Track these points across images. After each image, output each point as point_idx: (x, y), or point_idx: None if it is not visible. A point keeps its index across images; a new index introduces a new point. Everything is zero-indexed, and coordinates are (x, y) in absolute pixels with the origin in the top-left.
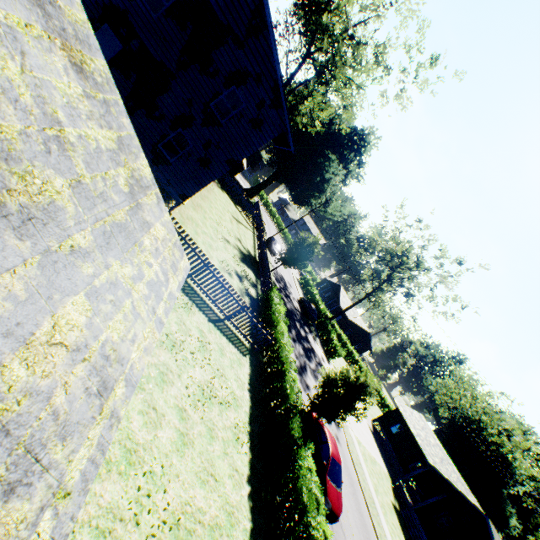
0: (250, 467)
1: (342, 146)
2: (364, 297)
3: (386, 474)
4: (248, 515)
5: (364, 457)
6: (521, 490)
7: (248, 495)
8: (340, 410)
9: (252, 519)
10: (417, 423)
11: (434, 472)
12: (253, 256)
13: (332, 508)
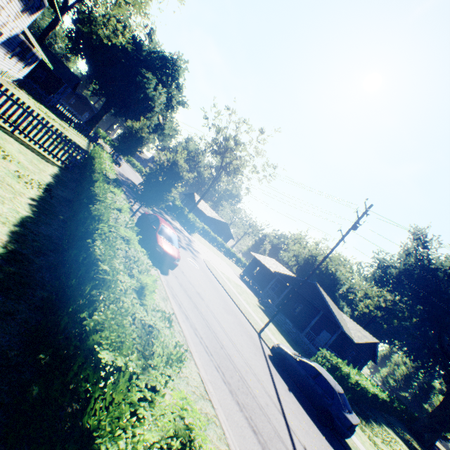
0: (40, 198)
1: (159, 72)
2: (210, 186)
3: (252, 295)
4: (26, 210)
5: (228, 279)
6: (344, 289)
7: (30, 204)
8: (163, 192)
9: (35, 215)
10: (269, 262)
11: (282, 277)
12: (85, 149)
13: (165, 251)
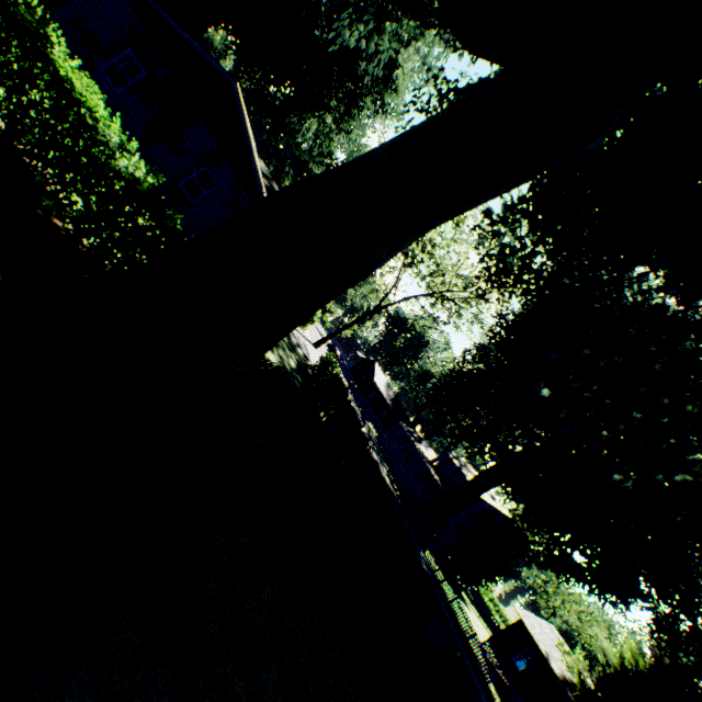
0: None
1: None
2: None
3: None
4: None
5: None
6: None
7: None
8: None
9: None
10: None
11: None
12: None
13: None
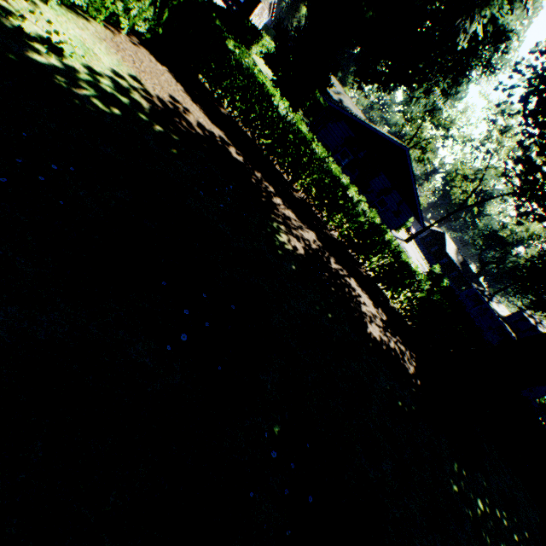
0: None
1: None
2: None
3: None
4: None
5: None
6: None
7: None
8: None
9: None
10: None
11: None
12: None
13: None
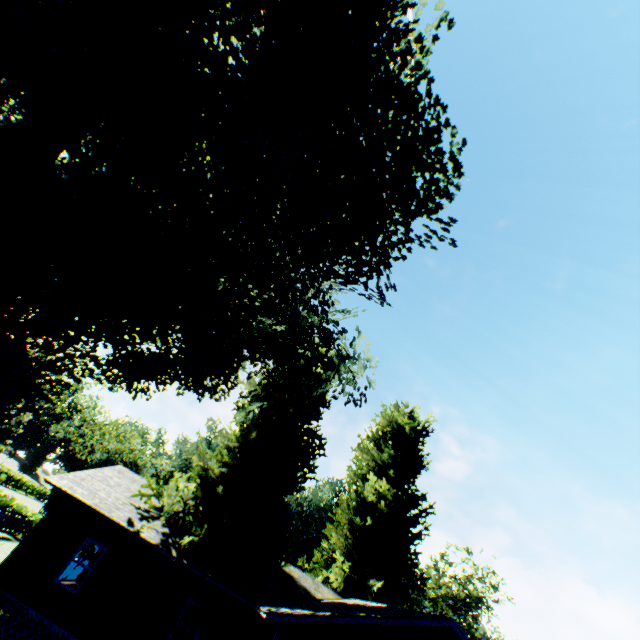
0: None
1: None
2: None
3: None
4: None
5: None
6: None
7: None
8: None
9: None
10: None
11: None
12: None
13: None
